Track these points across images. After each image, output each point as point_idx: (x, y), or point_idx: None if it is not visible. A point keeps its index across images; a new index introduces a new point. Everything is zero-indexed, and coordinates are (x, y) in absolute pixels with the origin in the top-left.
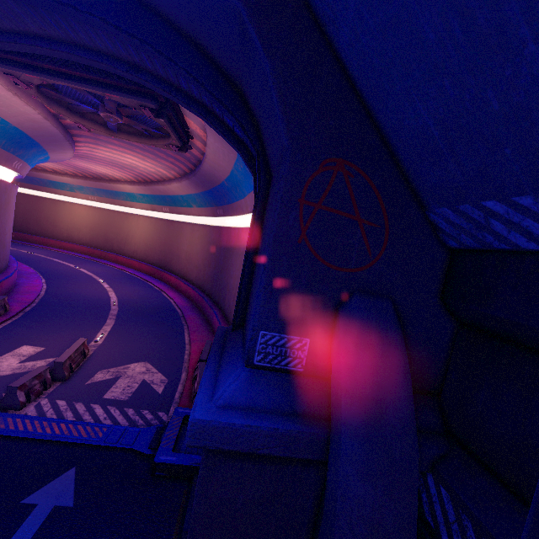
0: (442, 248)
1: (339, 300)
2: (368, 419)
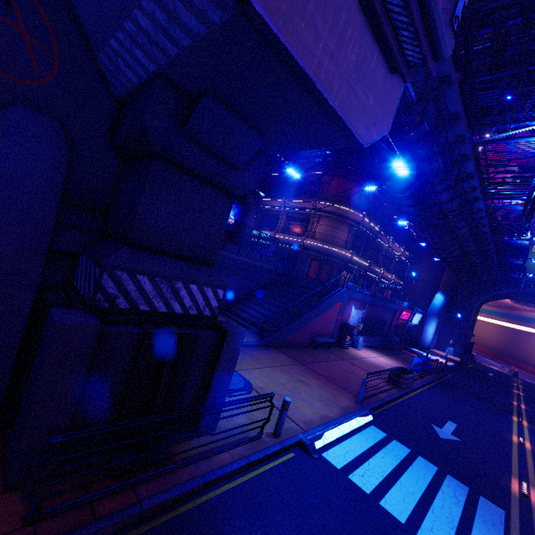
0: (112, 98)
1: (0, 103)
2: (0, 178)
